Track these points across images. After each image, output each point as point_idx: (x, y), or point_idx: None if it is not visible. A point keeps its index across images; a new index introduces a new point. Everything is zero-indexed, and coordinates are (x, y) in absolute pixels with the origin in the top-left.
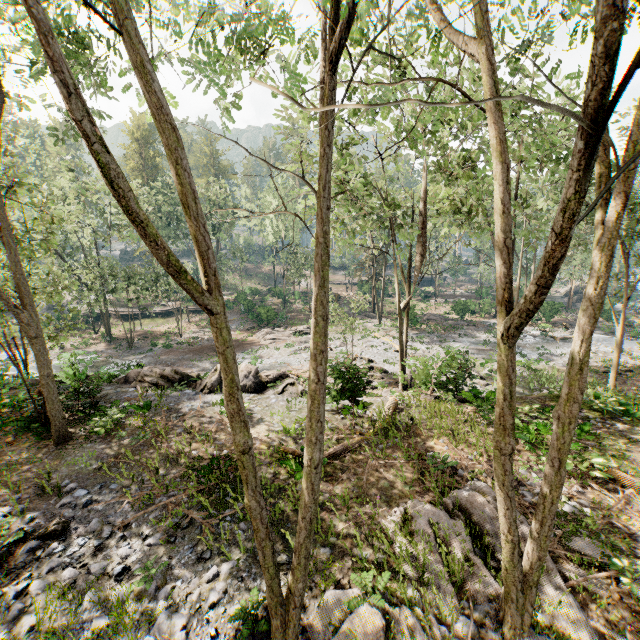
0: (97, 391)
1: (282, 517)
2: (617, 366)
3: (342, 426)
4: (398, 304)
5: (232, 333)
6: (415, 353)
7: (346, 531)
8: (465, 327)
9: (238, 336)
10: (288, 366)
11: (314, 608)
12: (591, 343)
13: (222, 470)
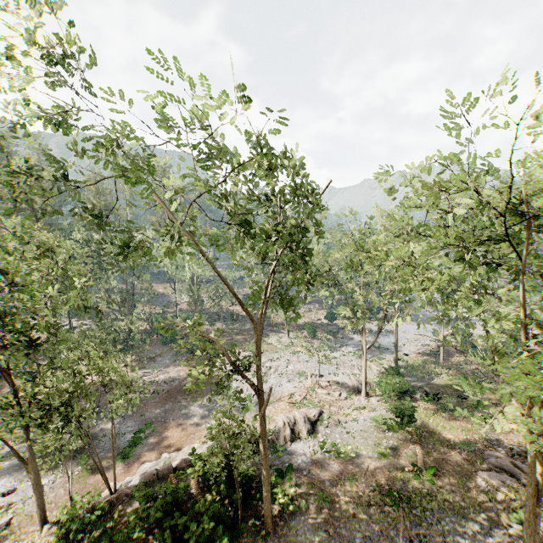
0: (253, 477)
1: (449, 508)
2: (443, 353)
3: (399, 440)
4: (366, 346)
5: (177, 369)
6: (337, 361)
7: (477, 501)
8: (341, 331)
9: (187, 371)
10: (272, 395)
11: (511, 541)
12: (407, 332)
13: (402, 497)
